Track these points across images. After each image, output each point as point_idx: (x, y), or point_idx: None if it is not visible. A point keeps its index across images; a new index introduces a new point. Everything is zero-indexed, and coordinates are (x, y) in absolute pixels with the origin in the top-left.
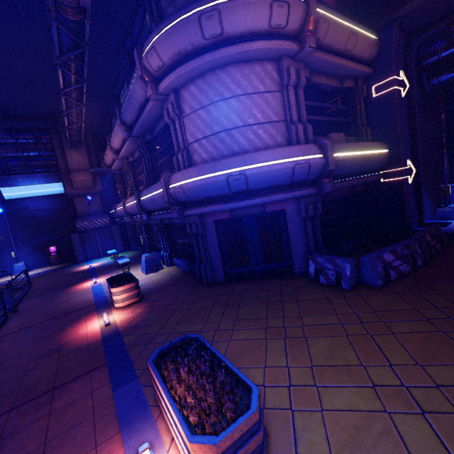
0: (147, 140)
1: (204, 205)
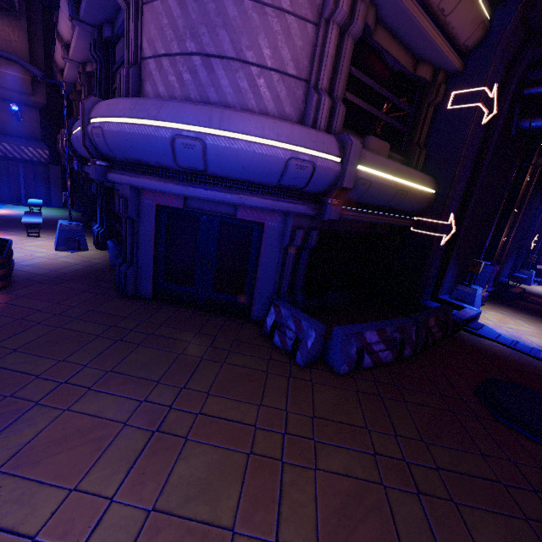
0: (105, 39)
1: (136, 173)
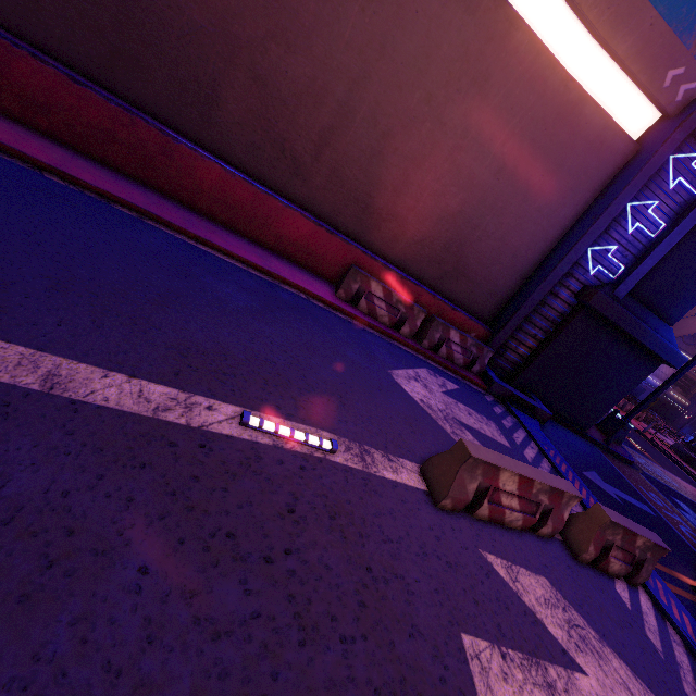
0: None
1: None
